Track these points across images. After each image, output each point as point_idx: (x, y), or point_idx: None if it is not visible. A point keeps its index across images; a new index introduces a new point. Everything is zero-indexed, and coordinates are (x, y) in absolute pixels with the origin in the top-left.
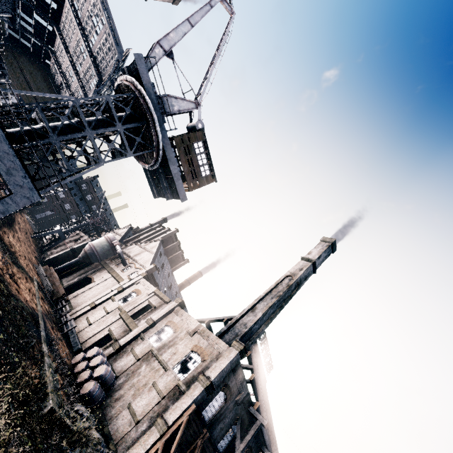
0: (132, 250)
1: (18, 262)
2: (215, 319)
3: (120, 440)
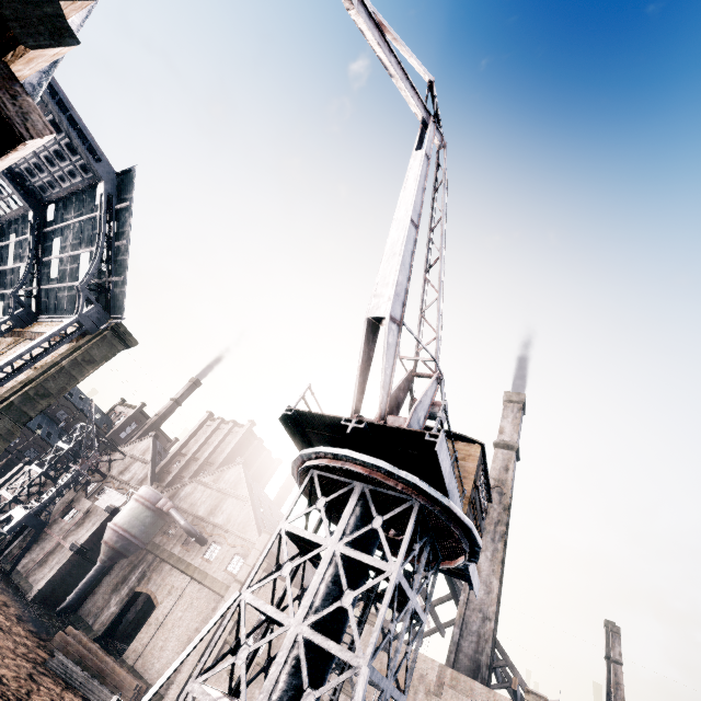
0: (196, 499)
1: None
2: None
3: None
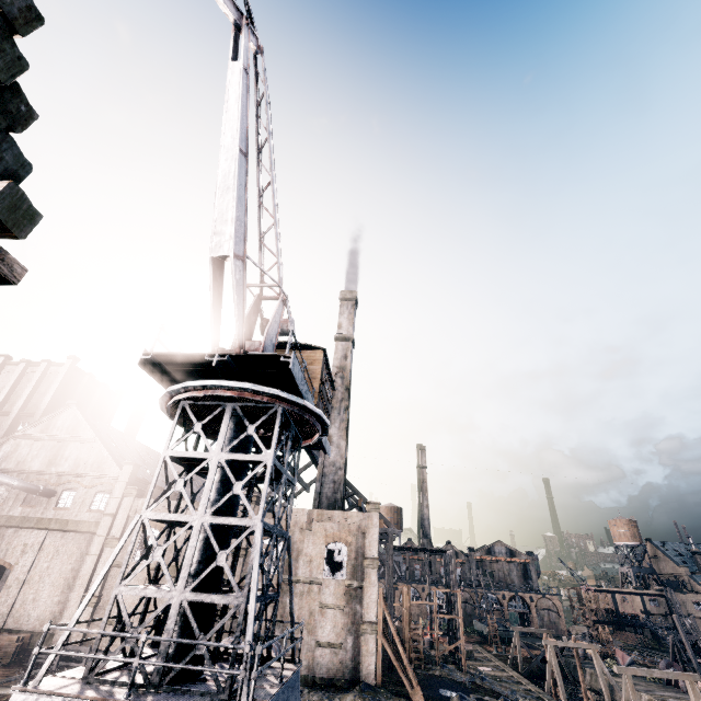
0: (23, 455)
1: None
2: None
3: (340, 671)
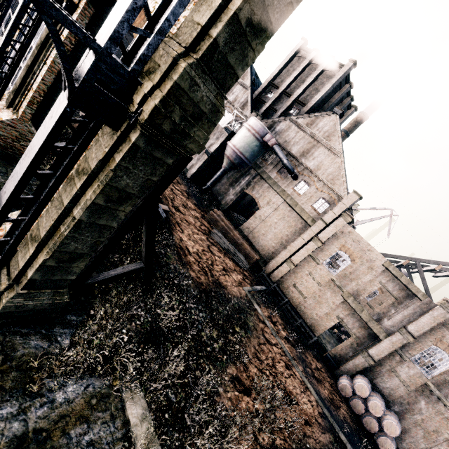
0: (289, 137)
1: (231, 298)
2: None
3: None
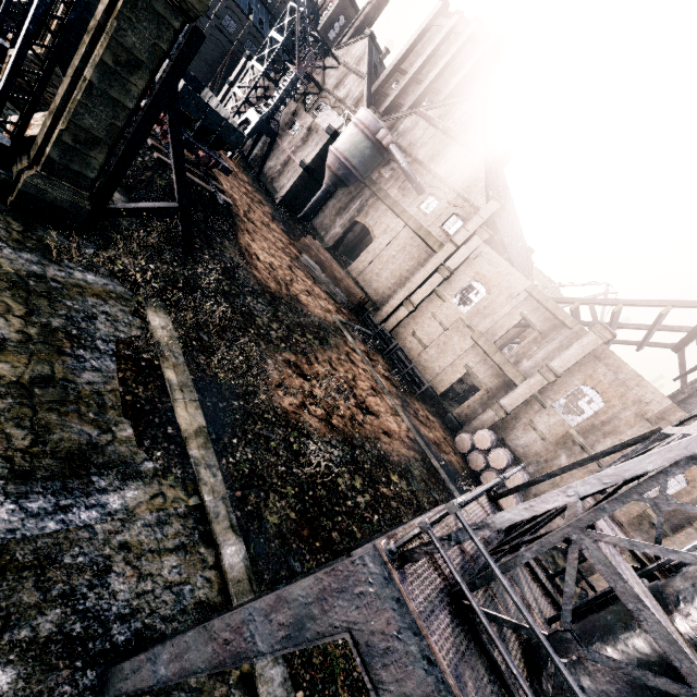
0: (416, 137)
1: (310, 316)
2: (638, 305)
3: None
